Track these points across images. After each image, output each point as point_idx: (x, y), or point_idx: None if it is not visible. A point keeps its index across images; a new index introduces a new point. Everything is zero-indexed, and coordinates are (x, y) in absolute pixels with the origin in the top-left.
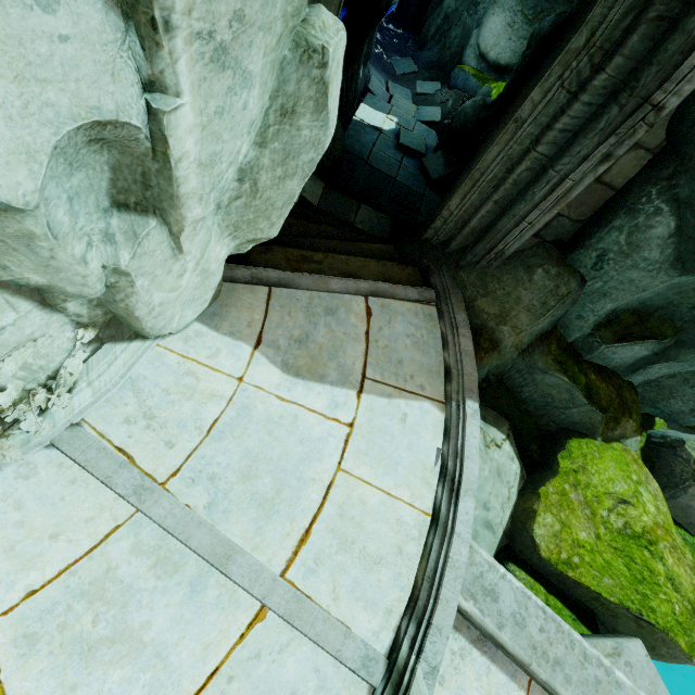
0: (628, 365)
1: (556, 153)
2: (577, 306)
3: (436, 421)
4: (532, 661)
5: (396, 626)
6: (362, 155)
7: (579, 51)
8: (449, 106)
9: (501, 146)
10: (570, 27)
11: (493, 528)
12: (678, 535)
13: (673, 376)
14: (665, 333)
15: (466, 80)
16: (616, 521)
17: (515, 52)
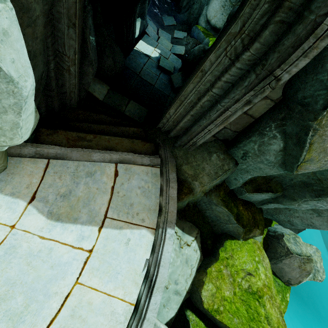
0: (259, 201)
1: (223, 94)
2: (234, 174)
3: (148, 241)
4: None
5: None
6: (136, 71)
7: (236, 34)
8: (189, 47)
9: (194, 84)
10: (232, 18)
11: (180, 293)
12: (274, 288)
13: None
14: (277, 190)
15: (198, 34)
16: (244, 284)
17: (224, 22)
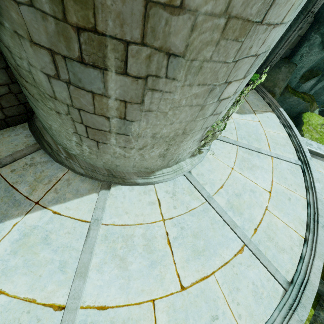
0: (309, 88)
1: (284, 32)
2: (294, 74)
3: (274, 116)
4: None
5: (296, 155)
6: None
7: None
8: None
9: None
10: None
11: None
12: None
13: (320, 88)
14: (318, 74)
15: None
16: (323, 130)
17: None
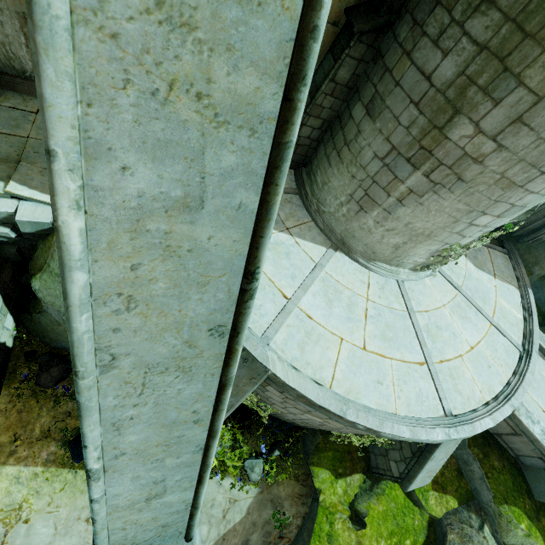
0: None
1: None
2: None
3: (517, 293)
4: None
5: (521, 341)
6: None
7: None
8: None
9: None
10: None
11: None
12: None
13: None
14: None
15: None
16: None
17: None
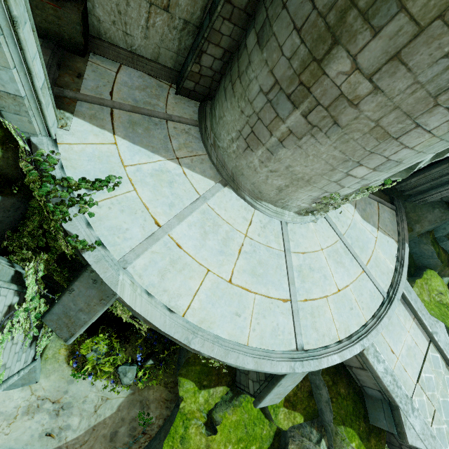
0: None
1: None
2: (445, 224)
3: (395, 246)
4: (418, 311)
5: (387, 289)
6: None
7: None
8: None
9: (440, 169)
10: None
11: None
12: None
13: None
14: None
15: None
16: (437, 298)
17: None
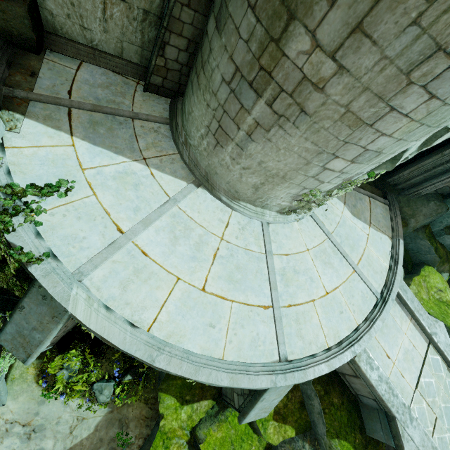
0: None
1: None
2: (441, 218)
3: (389, 242)
4: (415, 311)
5: (381, 289)
6: None
7: None
8: None
9: (433, 159)
10: None
11: None
12: None
13: None
14: None
15: None
16: (436, 296)
17: None
